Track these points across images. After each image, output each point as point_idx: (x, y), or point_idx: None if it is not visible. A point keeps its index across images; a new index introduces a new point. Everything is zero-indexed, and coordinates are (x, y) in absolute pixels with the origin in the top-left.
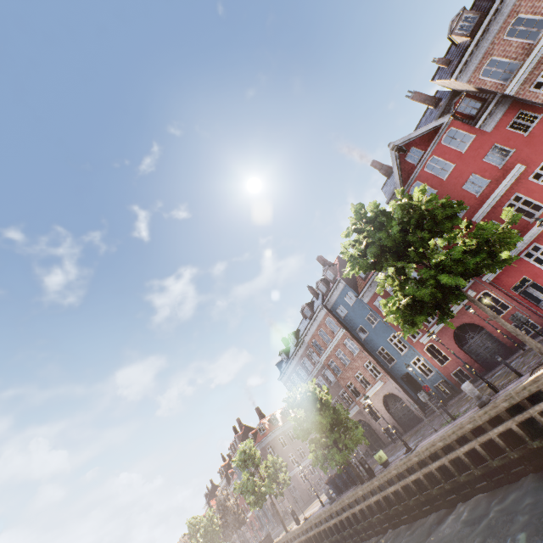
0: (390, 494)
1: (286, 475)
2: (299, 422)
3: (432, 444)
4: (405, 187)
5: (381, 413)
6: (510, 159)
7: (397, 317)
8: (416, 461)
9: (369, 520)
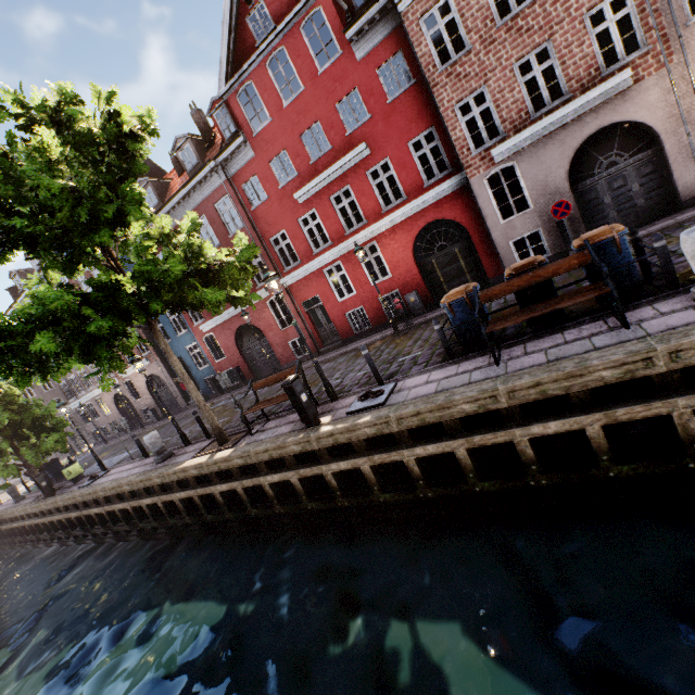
0: (56, 521)
1: None
2: None
3: (95, 491)
4: (233, 82)
5: (143, 393)
6: (362, 127)
7: None
8: (81, 500)
9: (38, 536)
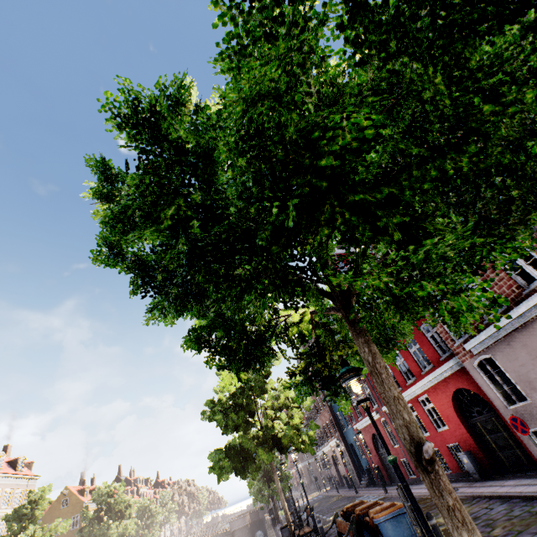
0: None
1: None
2: None
3: None
4: None
5: (340, 462)
6: None
7: None
8: None
9: None
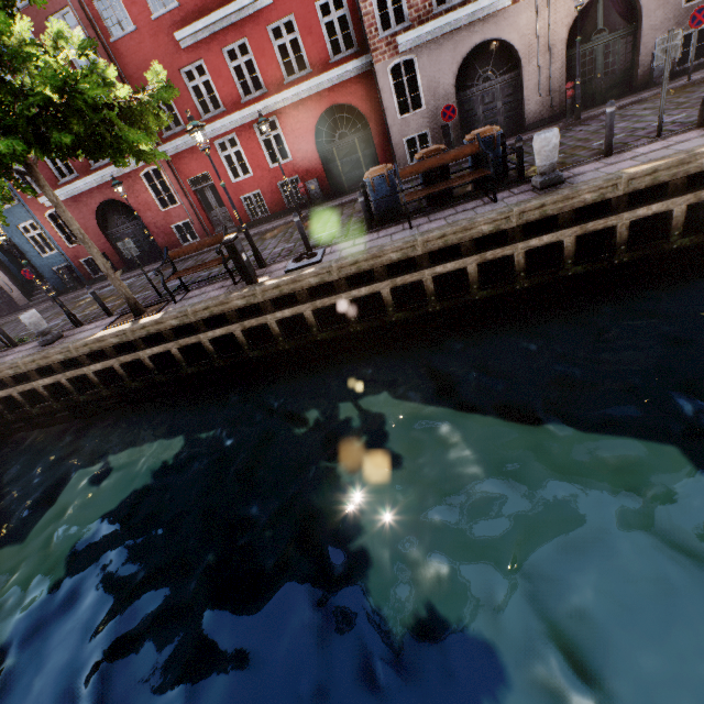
0: None
1: None
2: None
3: None
4: None
5: None
6: None
7: None
8: None
9: None
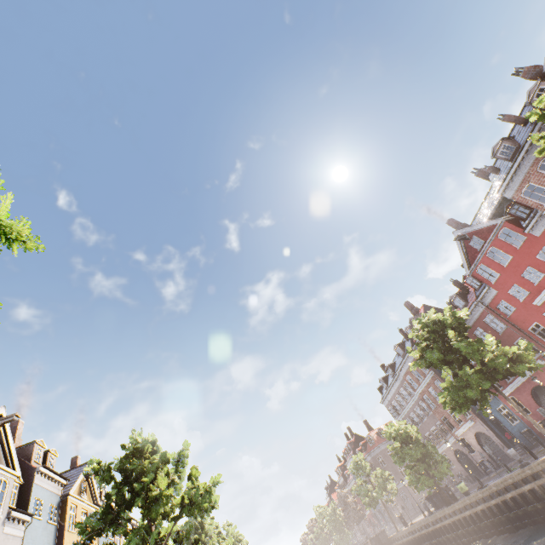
0: (467, 516)
1: (393, 486)
2: (396, 451)
3: (489, 487)
4: (472, 268)
5: (475, 447)
6: None
7: (445, 407)
8: (480, 496)
9: (455, 532)
